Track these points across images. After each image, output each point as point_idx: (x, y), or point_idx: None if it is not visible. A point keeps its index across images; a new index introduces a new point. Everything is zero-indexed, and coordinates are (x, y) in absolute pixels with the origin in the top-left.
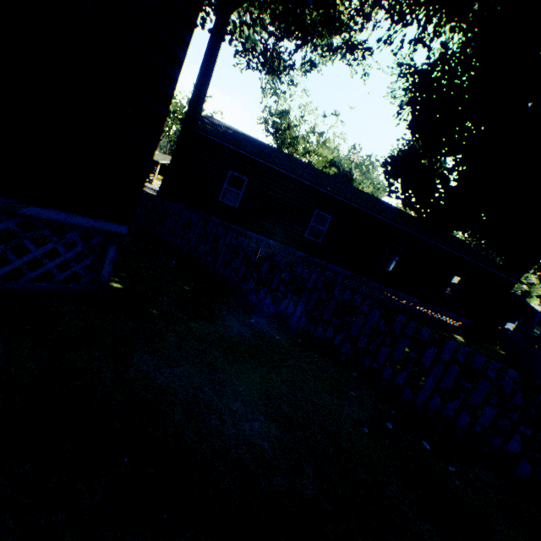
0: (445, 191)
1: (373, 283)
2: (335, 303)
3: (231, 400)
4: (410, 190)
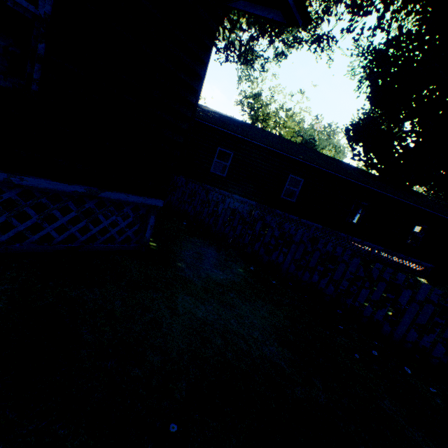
0: (405, 152)
1: (341, 234)
2: (319, 253)
3: (251, 330)
4: (371, 153)
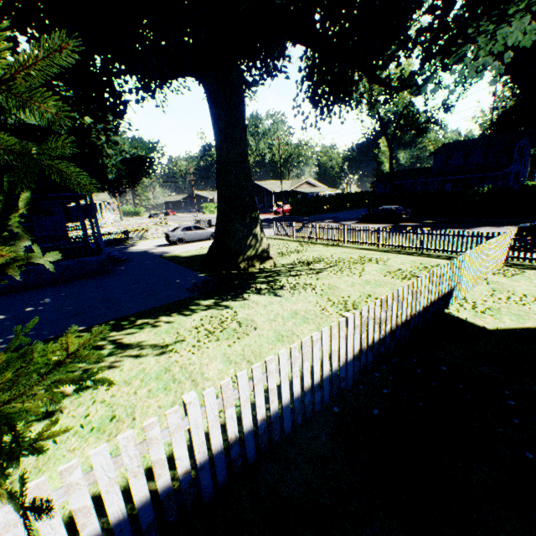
0: None
1: None
2: None
3: None
4: None
